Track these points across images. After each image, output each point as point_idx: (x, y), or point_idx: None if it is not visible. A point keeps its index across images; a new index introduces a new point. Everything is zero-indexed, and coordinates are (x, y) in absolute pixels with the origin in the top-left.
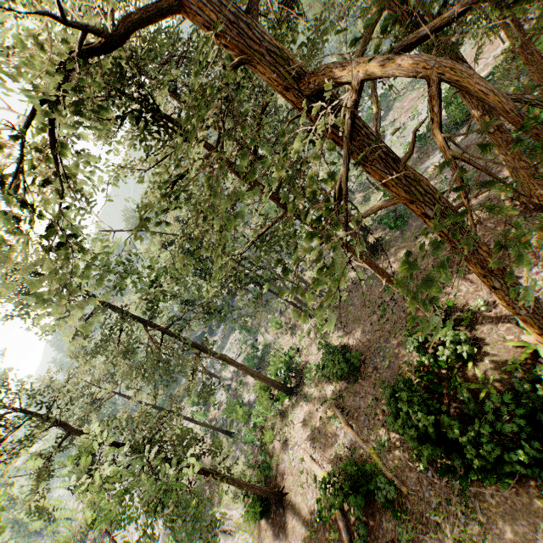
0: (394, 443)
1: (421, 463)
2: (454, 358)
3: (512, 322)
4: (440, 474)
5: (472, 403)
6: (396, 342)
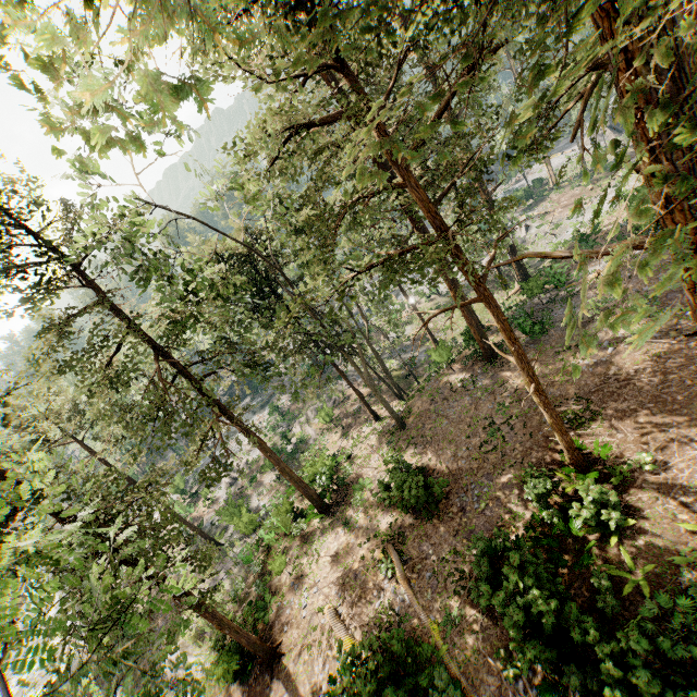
0: (471, 623)
1: (511, 665)
2: (593, 524)
3: (691, 497)
4: (541, 691)
5: (612, 596)
6: (502, 481)
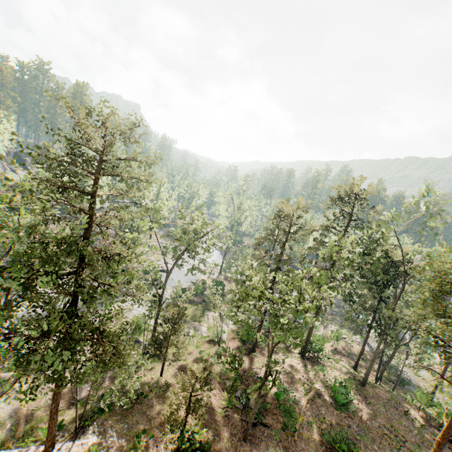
0: (313, 434)
1: (313, 451)
2: None
3: None
4: None
5: None
6: (376, 447)
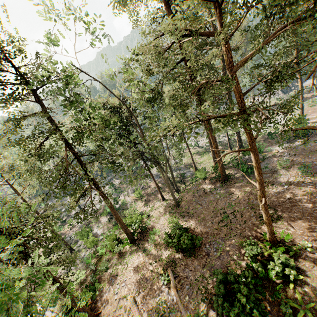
0: None
1: None
2: (281, 275)
3: None
4: None
5: None
6: (229, 243)
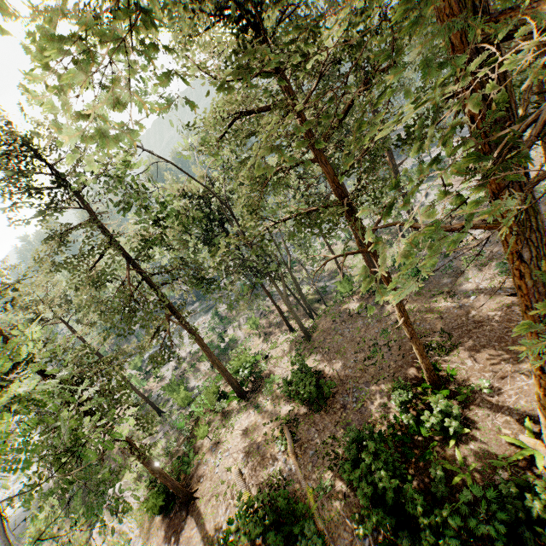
0: (337, 492)
1: (362, 526)
2: (438, 429)
3: (514, 417)
4: None
5: (443, 484)
6: (376, 389)
